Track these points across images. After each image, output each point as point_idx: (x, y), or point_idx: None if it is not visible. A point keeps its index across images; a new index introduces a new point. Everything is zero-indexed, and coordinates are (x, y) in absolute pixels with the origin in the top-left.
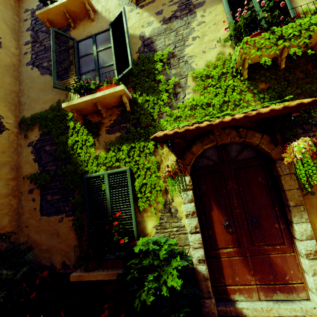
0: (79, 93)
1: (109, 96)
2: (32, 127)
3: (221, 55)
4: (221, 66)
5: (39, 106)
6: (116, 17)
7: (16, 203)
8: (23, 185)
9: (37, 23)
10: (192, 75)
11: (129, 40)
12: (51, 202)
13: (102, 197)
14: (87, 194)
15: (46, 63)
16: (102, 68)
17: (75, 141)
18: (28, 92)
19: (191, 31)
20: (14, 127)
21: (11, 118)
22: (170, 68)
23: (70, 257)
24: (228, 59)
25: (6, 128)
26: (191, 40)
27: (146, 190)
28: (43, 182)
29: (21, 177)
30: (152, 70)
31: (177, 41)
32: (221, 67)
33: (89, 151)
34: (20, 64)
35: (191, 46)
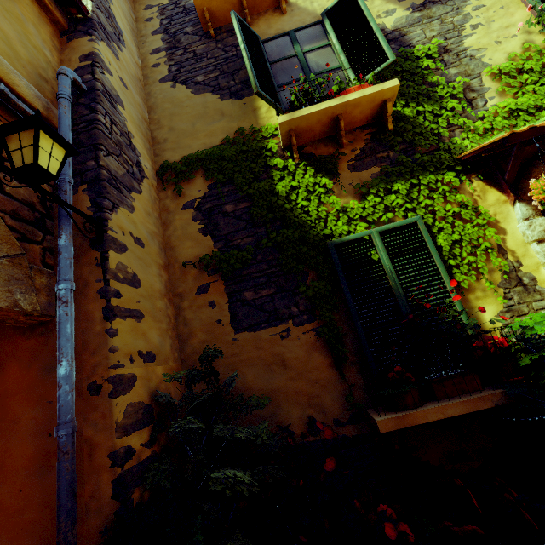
0: (297, 105)
1: (366, 100)
2: (190, 175)
3: (530, 44)
4: (537, 57)
5: (199, 141)
6: (338, 0)
7: (173, 315)
8: (181, 280)
9: (173, 23)
10: (492, 71)
11: (377, 25)
12: (256, 303)
13: (377, 275)
14: (343, 274)
15: (201, 76)
16: (318, 75)
17: (288, 189)
18: (170, 122)
19: (466, 18)
20: (152, 176)
21: (147, 161)
22: (445, 67)
23: (322, 406)
24: (542, 49)
25: (145, 174)
26: (470, 29)
27: (463, 252)
28: (236, 264)
29: (176, 266)
30: (416, 70)
31: (445, 32)
32: (537, 58)
33: (323, 203)
34: (147, 81)
35: (472, 36)
